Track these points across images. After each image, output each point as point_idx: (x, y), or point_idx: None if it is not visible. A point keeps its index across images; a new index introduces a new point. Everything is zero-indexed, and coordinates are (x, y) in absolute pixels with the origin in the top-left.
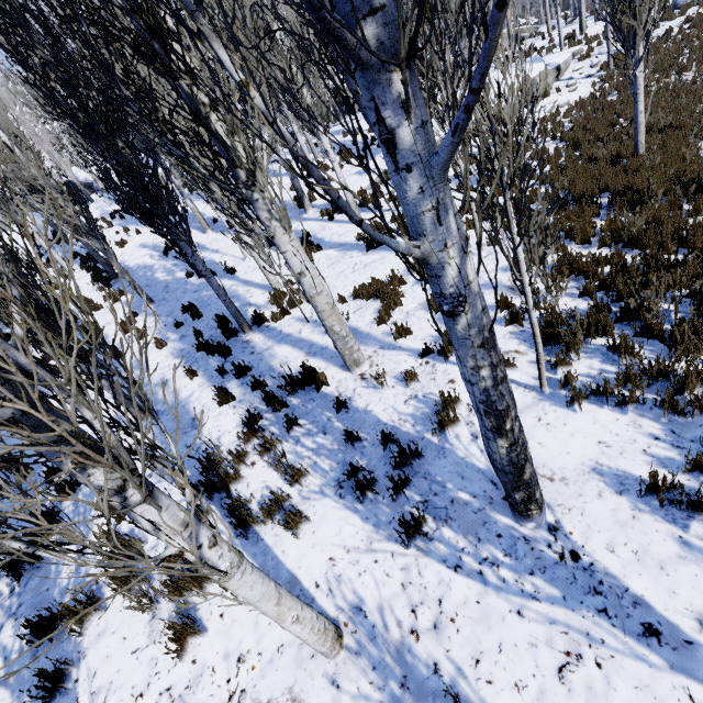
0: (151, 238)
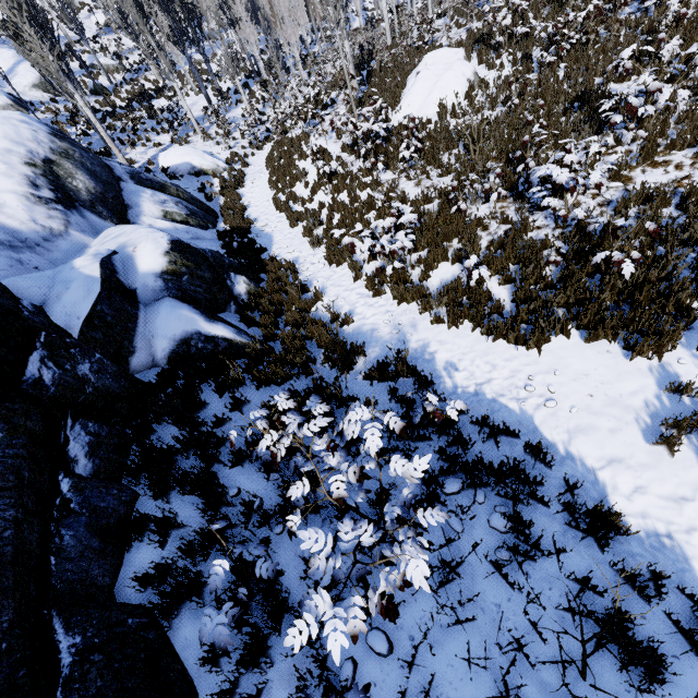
0: None
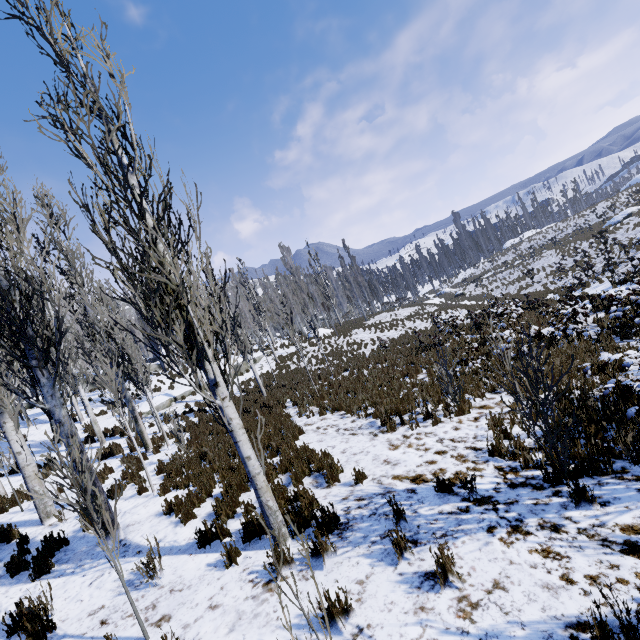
0: None
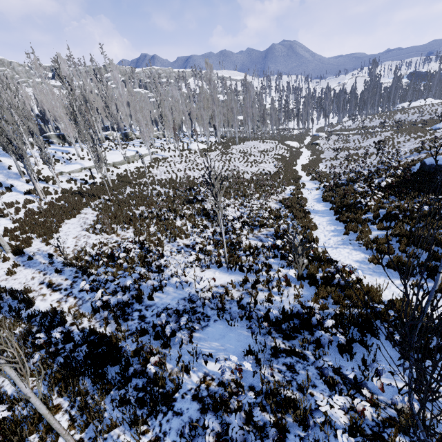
0: None
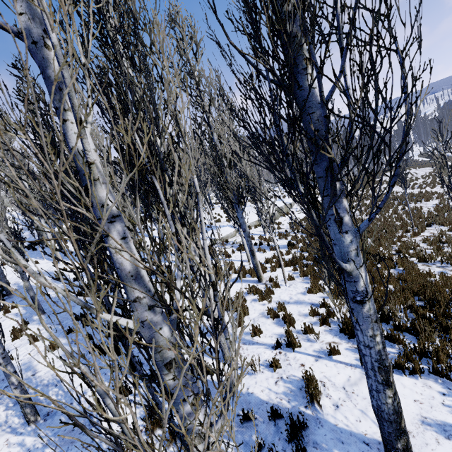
0: (46, 267)
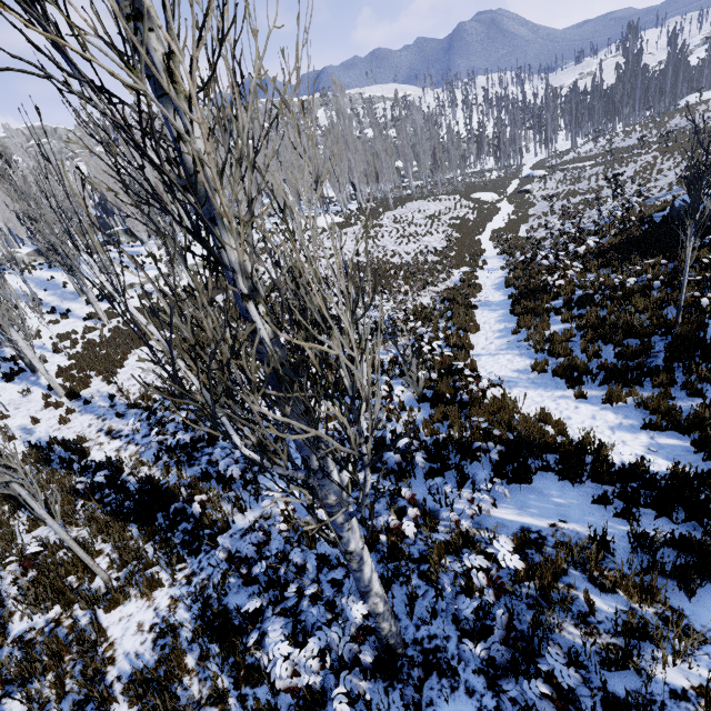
0: None
